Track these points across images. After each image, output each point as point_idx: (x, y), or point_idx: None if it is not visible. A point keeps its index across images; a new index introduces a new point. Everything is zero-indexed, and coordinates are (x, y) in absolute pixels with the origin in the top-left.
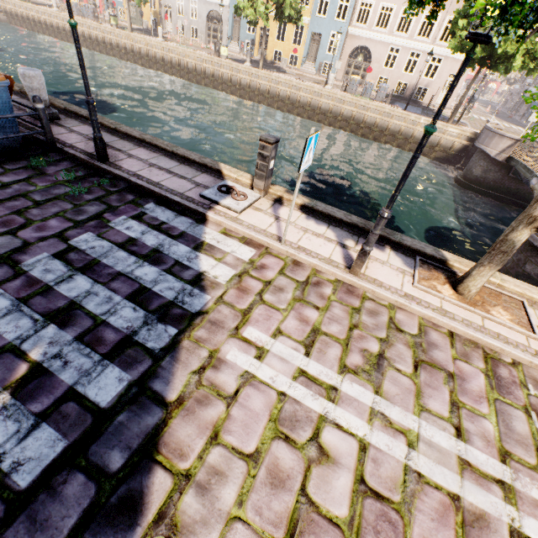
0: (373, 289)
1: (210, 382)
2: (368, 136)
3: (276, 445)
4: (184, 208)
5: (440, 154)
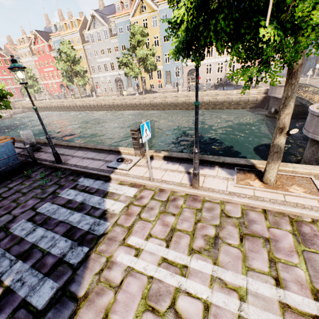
0: (208, 194)
1: (105, 279)
2: (208, 108)
3: (145, 316)
4: (99, 175)
5: (252, 105)
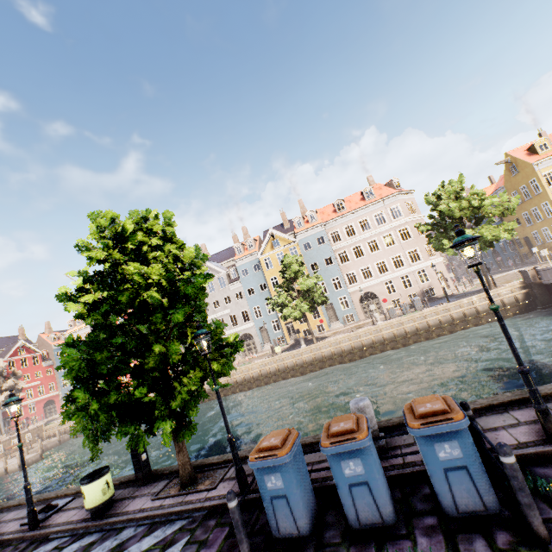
0: None
1: None
2: (443, 333)
3: None
4: None
5: (513, 309)
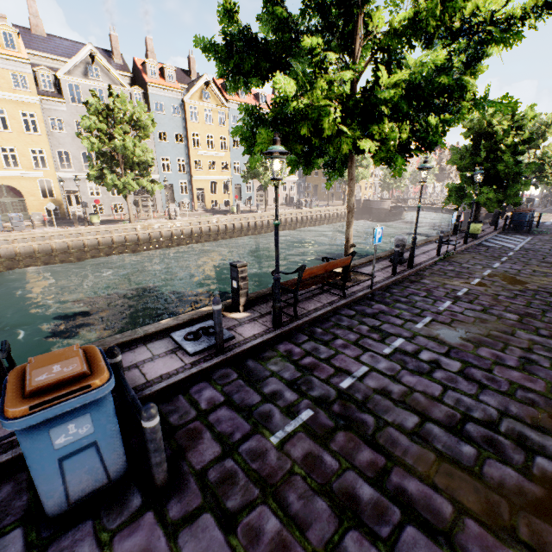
0: None
1: None
2: (329, 223)
3: None
4: None
5: None
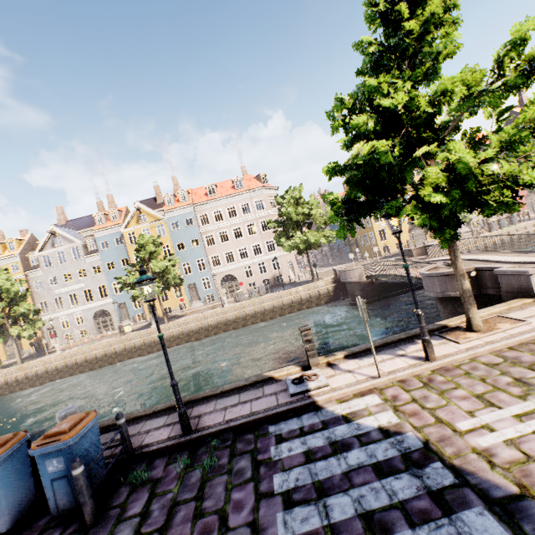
0: (453, 358)
1: (507, 463)
2: (275, 316)
3: None
4: (293, 411)
5: (326, 298)
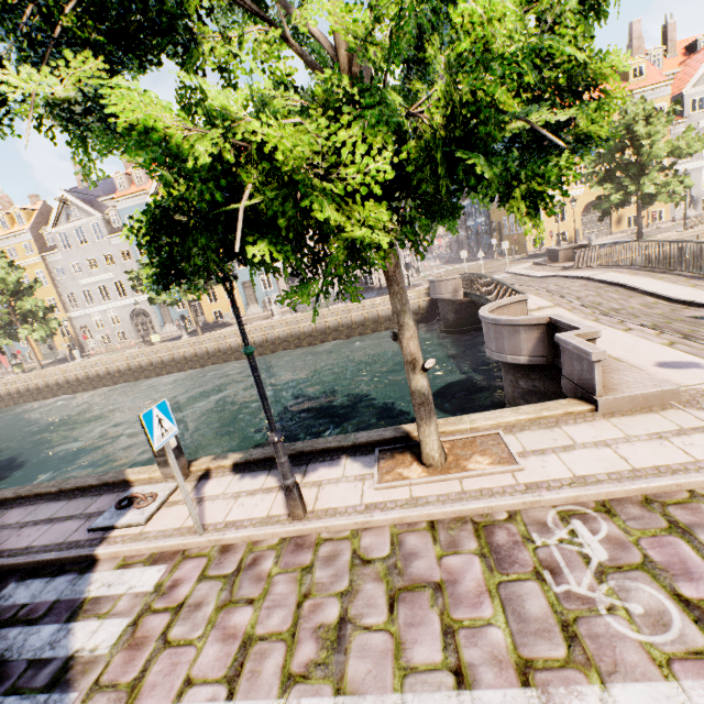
0: (325, 525)
1: None
2: (340, 337)
3: None
4: (64, 562)
5: (415, 317)
